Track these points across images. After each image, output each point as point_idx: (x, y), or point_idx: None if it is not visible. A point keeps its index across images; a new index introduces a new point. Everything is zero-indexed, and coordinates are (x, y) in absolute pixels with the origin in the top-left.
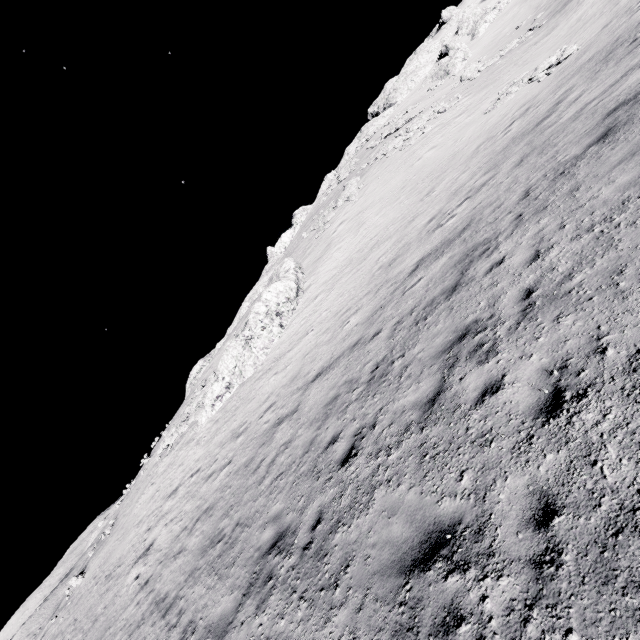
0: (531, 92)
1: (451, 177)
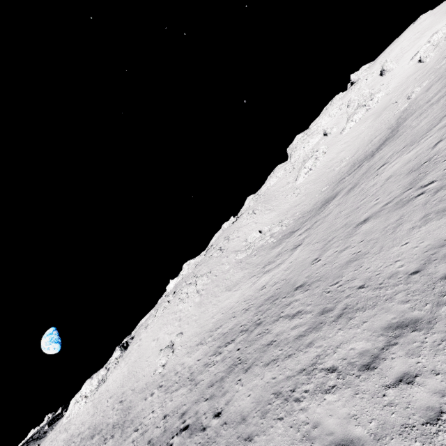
0: (145, 378)
1: (109, 403)
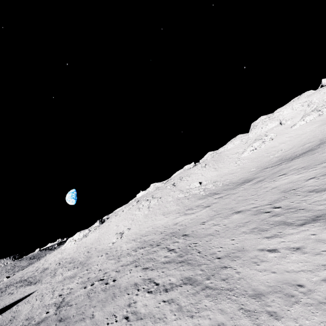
0: (103, 245)
1: (83, 249)
